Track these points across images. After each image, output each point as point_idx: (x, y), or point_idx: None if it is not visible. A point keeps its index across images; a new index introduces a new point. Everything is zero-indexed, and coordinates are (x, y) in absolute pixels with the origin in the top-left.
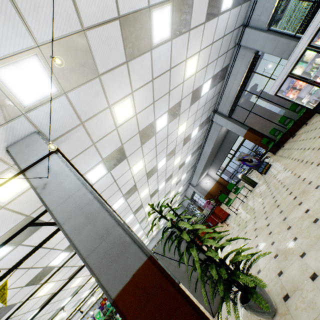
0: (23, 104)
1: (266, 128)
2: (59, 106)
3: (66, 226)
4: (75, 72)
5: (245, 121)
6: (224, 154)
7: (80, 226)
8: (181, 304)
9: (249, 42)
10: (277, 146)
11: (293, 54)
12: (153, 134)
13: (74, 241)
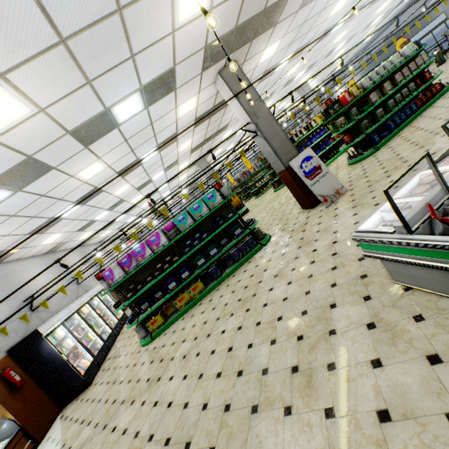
0: None
1: None
2: None
3: None
4: None
5: None
6: (388, 53)
7: None
8: None
9: None
10: None
11: None
12: None
13: None
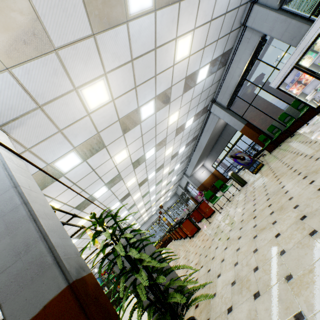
0: None
1: (266, 124)
2: (2, 84)
3: None
4: (17, 42)
5: (244, 115)
6: (222, 146)
7: None
8: None
9: (256, 23)
10: (274, 144)
11: (303, 41)
12: (138, 122)
13: None
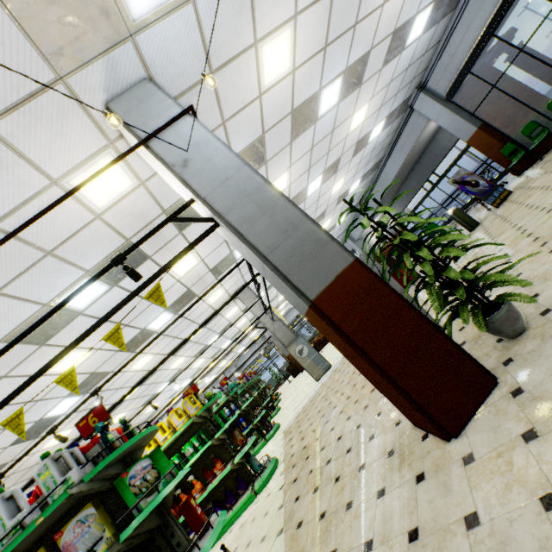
0: (131, 12)
1: (515, 126)
2: (182, 27)
3: (231, 217)
4: None
5: (477, 110)
6: (418, 182)
7: (252, 218)
8: (403, 309)
9: None
10: (528, 160)
11: None
12: (313, 120)
13: (247, 236)
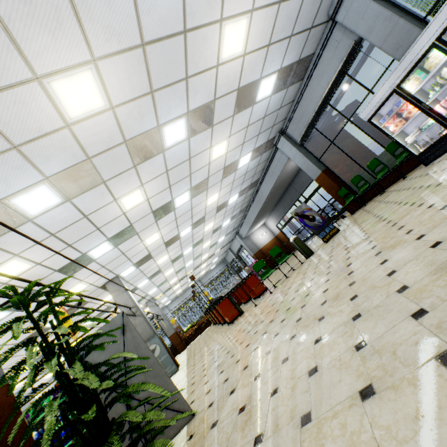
0: None
1: (351, 173)
2: None
3: None
4: None
5: (323, 157)
6: (291, 200)
7: None
8: None
9: (349, 18)
10: (358, 203)
11: (411, 51)
12: (159, 150)
13: None
